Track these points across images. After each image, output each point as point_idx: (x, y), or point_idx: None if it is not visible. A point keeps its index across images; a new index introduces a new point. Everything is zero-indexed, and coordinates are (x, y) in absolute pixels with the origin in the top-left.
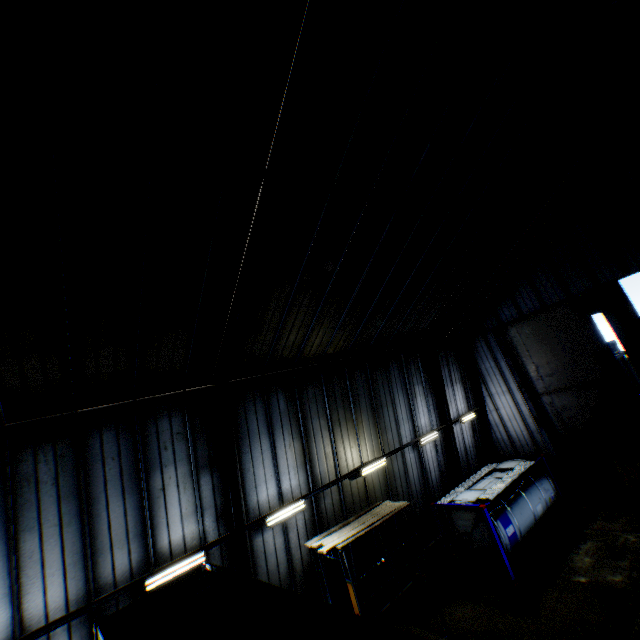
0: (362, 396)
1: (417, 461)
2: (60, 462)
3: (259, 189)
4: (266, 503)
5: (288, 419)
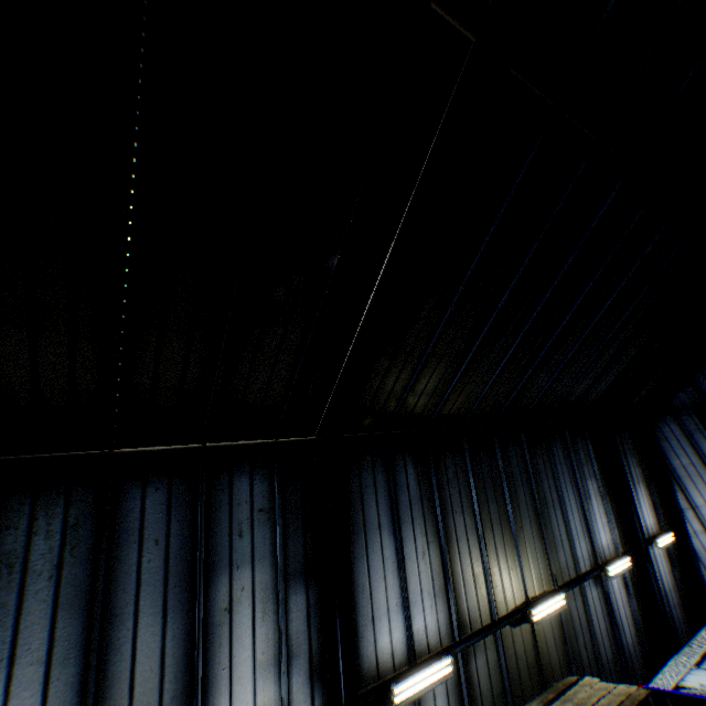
0: (519, 486)
1: (602, 604)
2: (70, 537)
3: (458, 74)
4: (388, 655)
5: (420, 508)
